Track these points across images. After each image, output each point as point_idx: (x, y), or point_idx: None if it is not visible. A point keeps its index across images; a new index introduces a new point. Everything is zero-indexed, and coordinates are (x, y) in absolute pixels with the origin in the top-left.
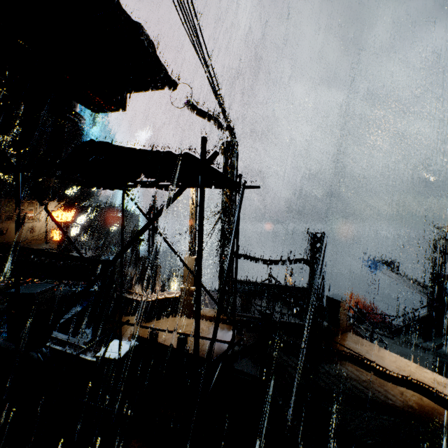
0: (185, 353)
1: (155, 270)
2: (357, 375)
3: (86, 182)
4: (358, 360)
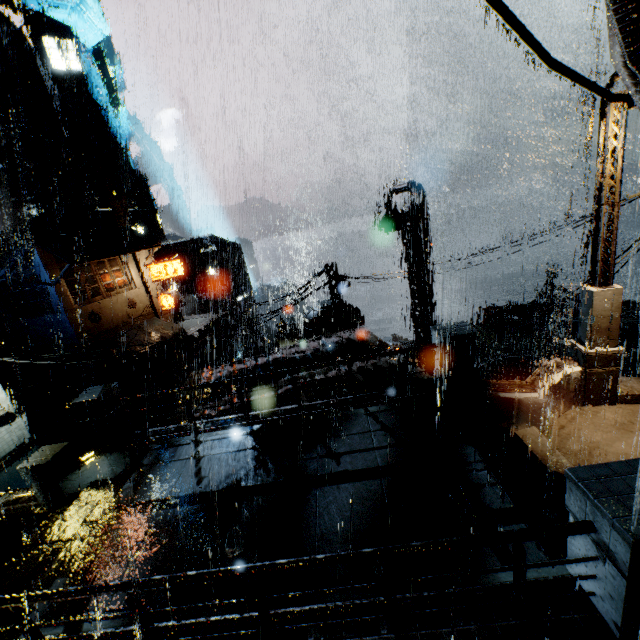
0: None
1: None
2: None
3: None
4: None
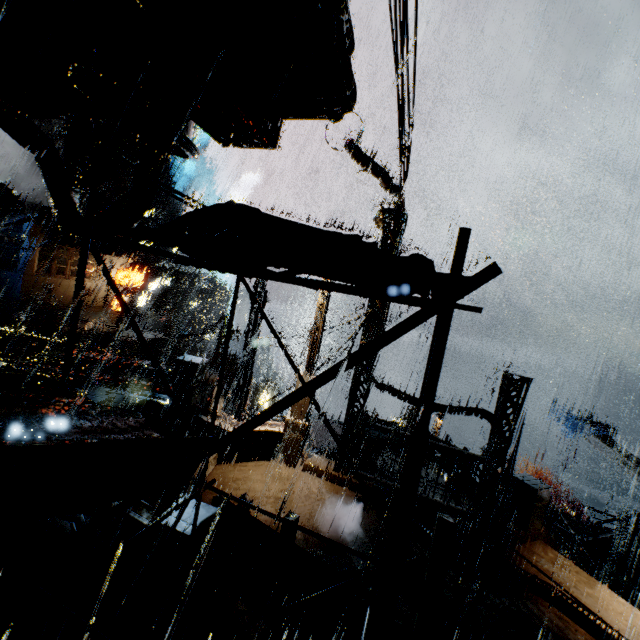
0: (292, 546)
1: (248, 382)
2: (559, 627)
3: (189, 259)
4: (560, 600)
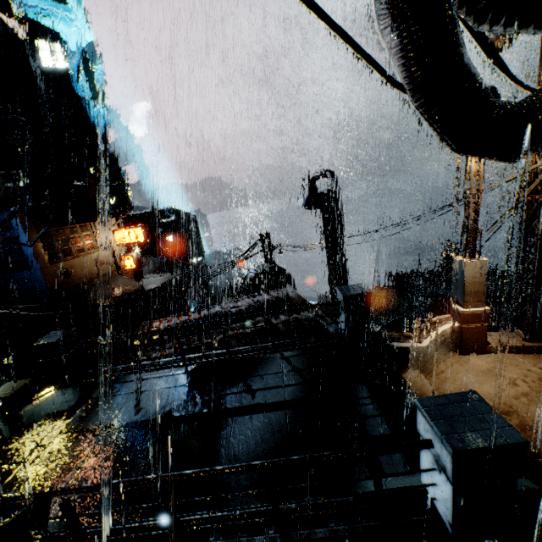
0: None
1: None
2: None
3: None
4: None
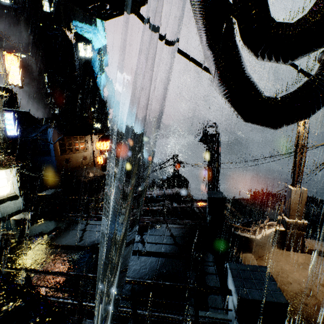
0: None
1: None
2: None
3: None
4: None
